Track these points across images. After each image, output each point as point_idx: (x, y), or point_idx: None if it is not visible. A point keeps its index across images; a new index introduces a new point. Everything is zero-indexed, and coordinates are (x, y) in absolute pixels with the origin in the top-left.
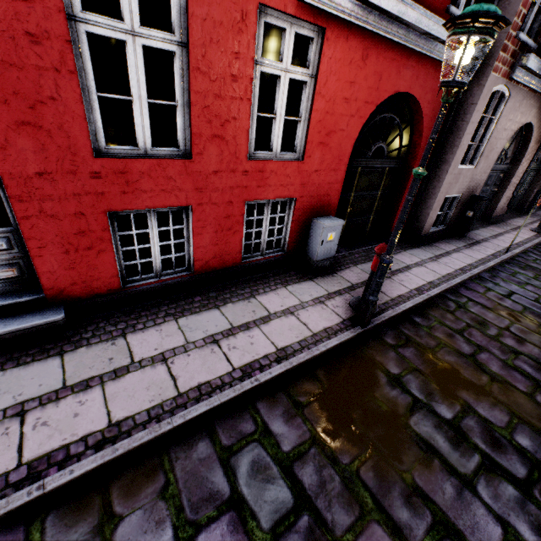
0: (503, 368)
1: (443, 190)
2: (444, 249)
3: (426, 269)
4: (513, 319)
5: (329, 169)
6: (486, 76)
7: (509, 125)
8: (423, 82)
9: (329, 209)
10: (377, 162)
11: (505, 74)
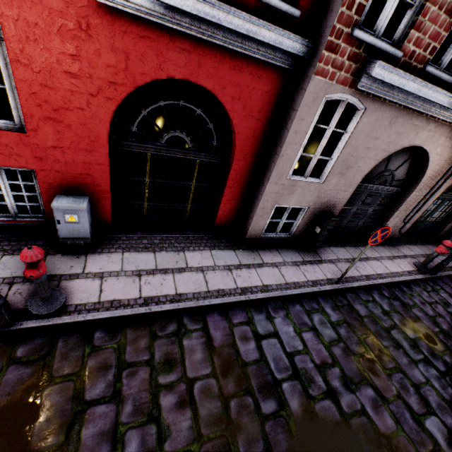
0: (101, 434)
1: (268, 198)
2: (262, 260)
3: (201, 277)
4: (221, 370)
5: (77, 148)
6: (308, 79)
7: (376, 144)
8: (215, 72)
9: (97, 189)
10: (176, 152)
11: (345, 81)
